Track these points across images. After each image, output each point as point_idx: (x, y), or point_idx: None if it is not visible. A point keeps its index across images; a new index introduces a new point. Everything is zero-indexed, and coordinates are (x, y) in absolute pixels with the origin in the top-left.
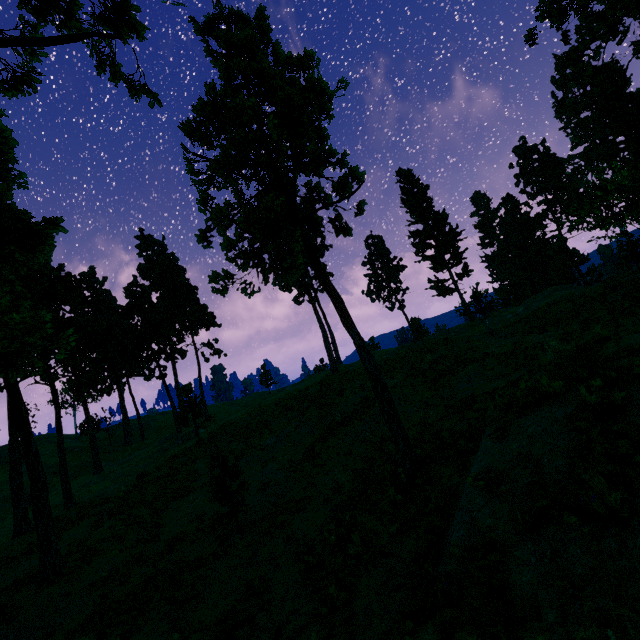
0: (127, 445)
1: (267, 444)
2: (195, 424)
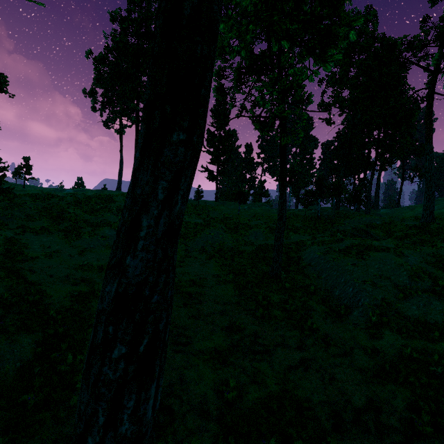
0: None
1: (108, 234)
2: None
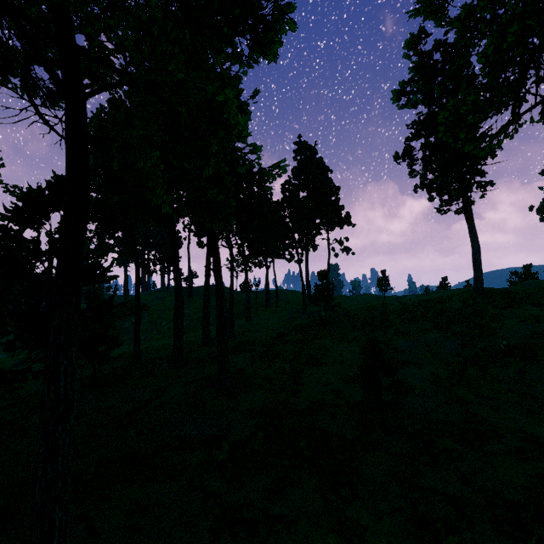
0: (266, 307)
1: (400, 346)
2: (324, 306)
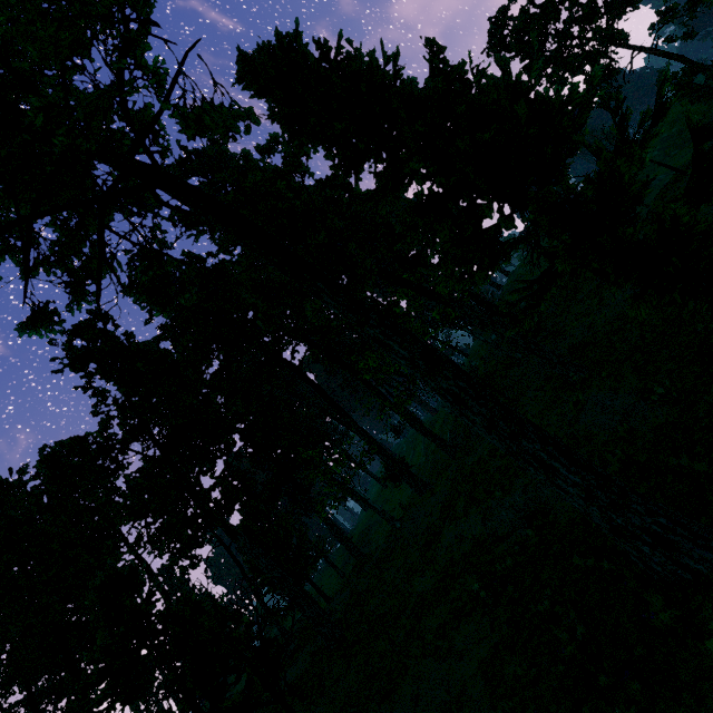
0: None
1: None
2: None
